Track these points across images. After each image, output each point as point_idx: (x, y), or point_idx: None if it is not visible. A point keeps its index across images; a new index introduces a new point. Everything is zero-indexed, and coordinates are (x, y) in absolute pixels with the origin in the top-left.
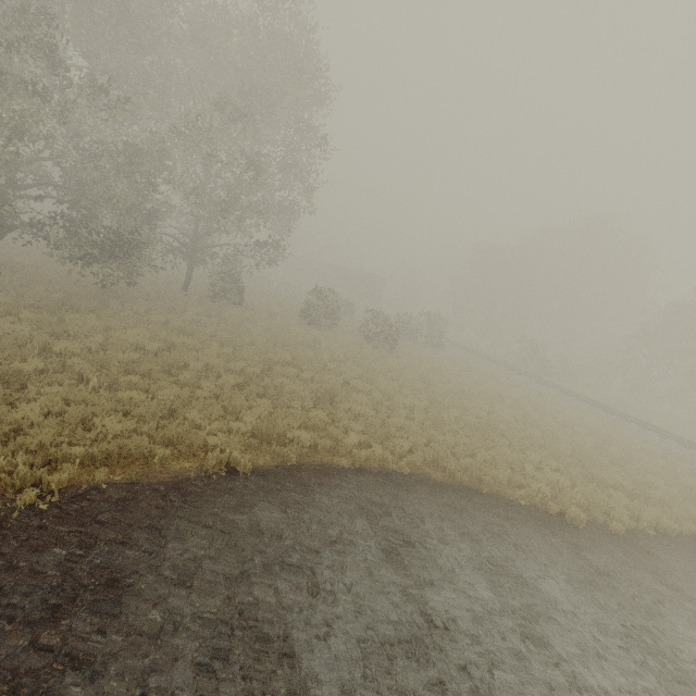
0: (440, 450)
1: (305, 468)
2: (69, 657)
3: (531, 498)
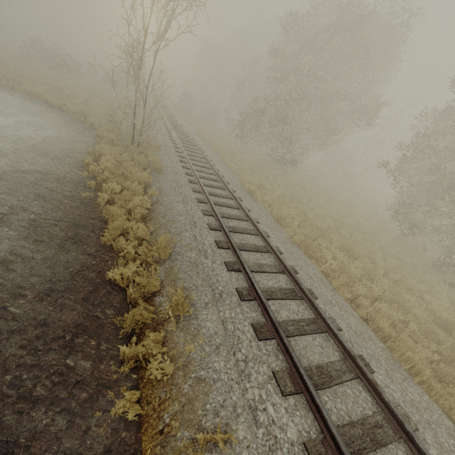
0: None
1: None
2: None
3: None
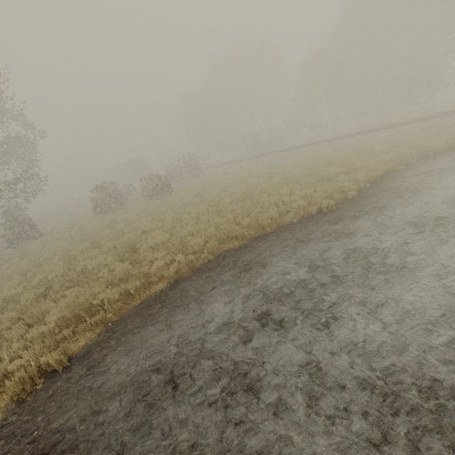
0: (226, 227)
1: (127, 316)
2: None
3: (298, 214)
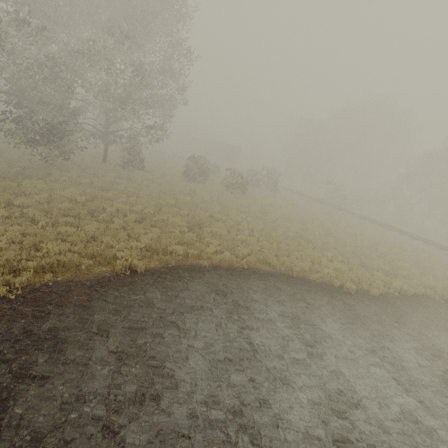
0: (268, 253)
1: (180, 267)
2: (30, 376)
3: (323, 278)
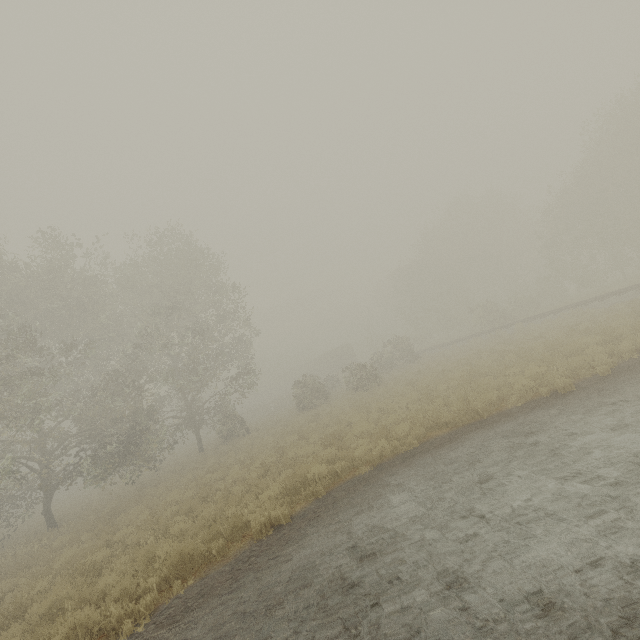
0: (434, 413)
1: (334, 492)
2: None
3: (524, 397)
